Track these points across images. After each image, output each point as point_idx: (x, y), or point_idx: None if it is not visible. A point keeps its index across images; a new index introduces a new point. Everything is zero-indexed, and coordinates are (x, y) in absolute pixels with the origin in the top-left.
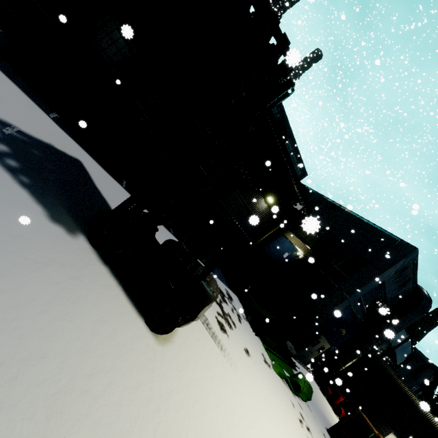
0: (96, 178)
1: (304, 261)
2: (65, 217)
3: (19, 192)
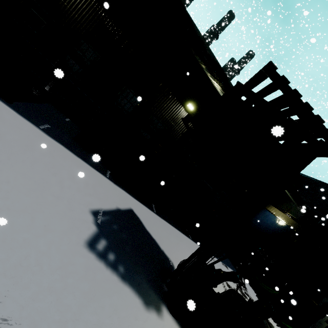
0: (143, 219)
1: (293, 233)
2: (150, 294)
3: (125, 291)
